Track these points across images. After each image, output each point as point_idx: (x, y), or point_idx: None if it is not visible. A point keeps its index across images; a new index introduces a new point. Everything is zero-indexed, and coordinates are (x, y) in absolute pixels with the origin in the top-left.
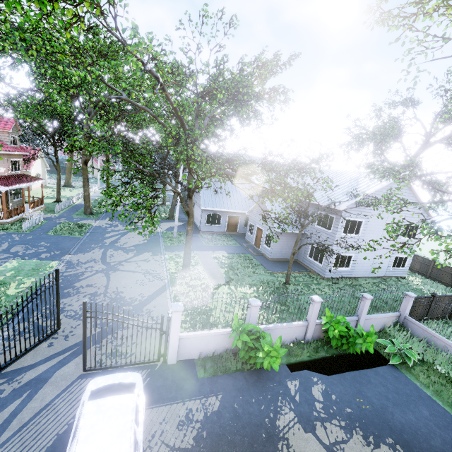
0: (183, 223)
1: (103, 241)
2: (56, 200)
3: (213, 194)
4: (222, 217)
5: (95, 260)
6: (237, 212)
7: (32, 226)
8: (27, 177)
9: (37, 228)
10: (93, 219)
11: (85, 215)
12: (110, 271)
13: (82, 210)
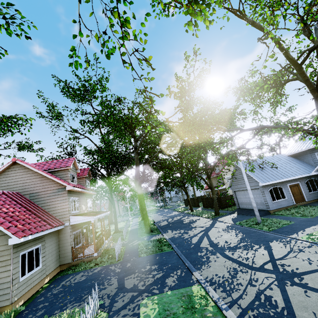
0: (236, 213)
1: (200, 246)
2: (115, 231)
3: (260, 171)
4: (284, 189)
5: (237, 268)
6: (294, 180)
7: (119, 253)
8: (99, 211)
9: (124, 254)
10: (158, 234)
11: (148, 234)
12: (293, 279)
13: (140, 231)
